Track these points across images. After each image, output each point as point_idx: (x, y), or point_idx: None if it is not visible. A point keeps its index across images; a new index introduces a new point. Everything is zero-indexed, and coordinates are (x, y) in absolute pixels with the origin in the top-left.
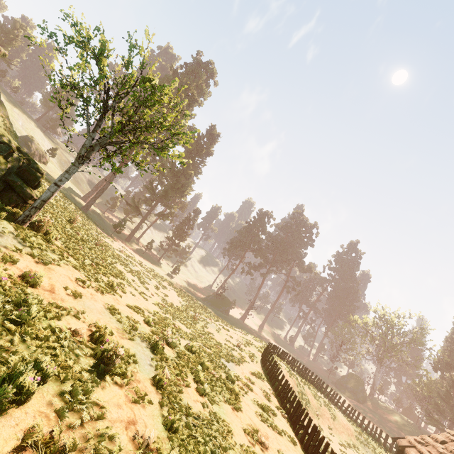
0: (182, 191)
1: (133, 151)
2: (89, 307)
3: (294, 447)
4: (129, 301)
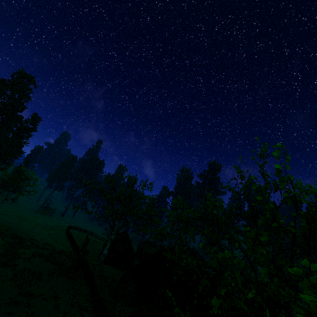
0: (17, 156)
1: None
2: (18, 231)
3: (69, 245)
4: (18, 227)
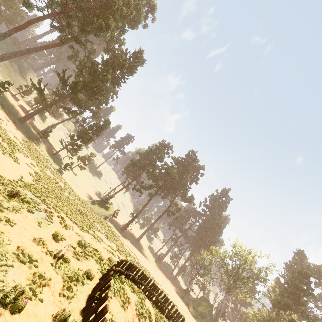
0: (94, 91)
1: (46, 18)
2: None
3: None
4: None
